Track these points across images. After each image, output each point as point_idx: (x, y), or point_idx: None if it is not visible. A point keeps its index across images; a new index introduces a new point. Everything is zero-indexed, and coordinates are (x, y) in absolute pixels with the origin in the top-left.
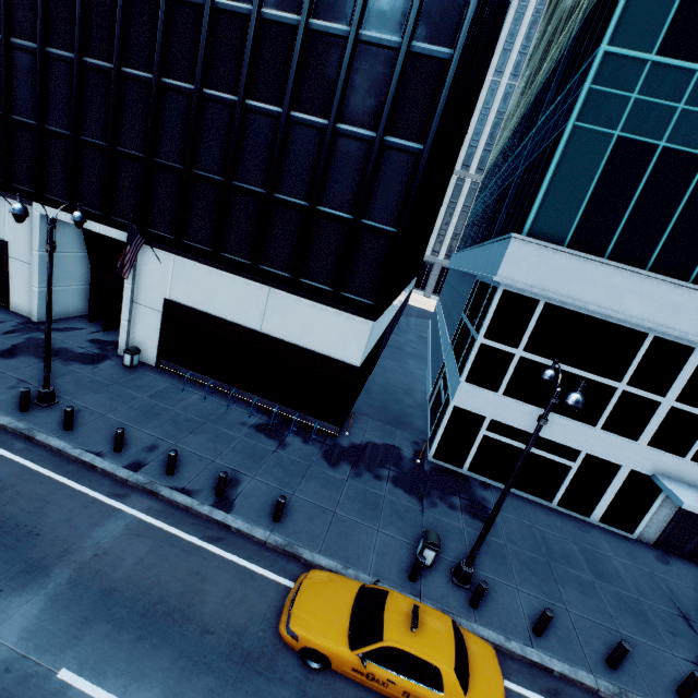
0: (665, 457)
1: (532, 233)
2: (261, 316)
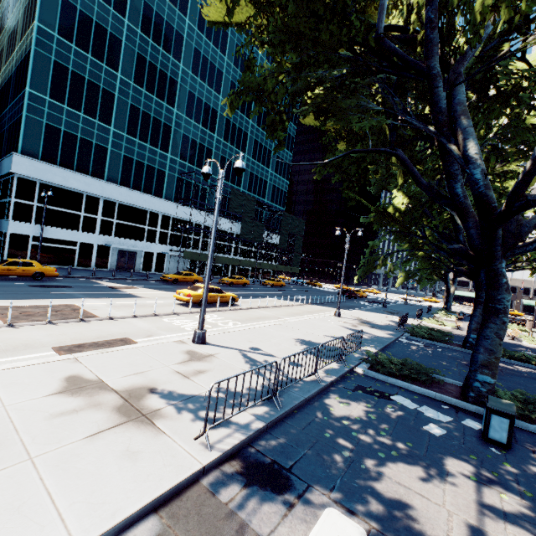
0: (107, 237)
1: (23, 154)
2: None
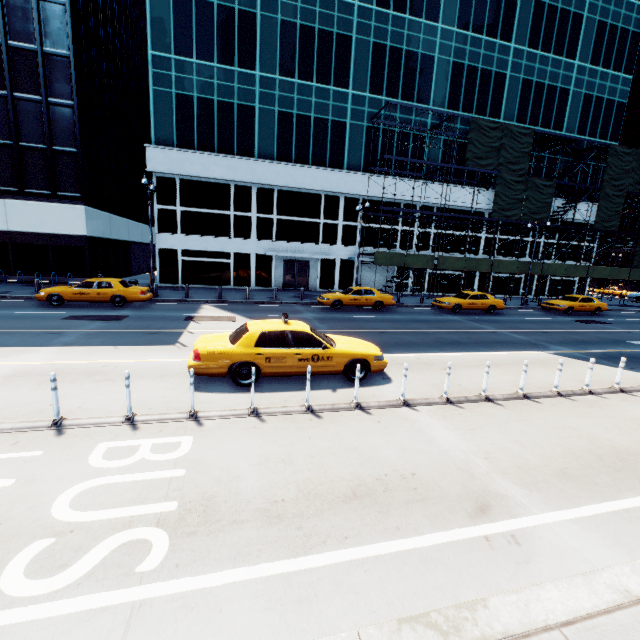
0: (266, 243)
1: (157, 144)
2: (5, 220)
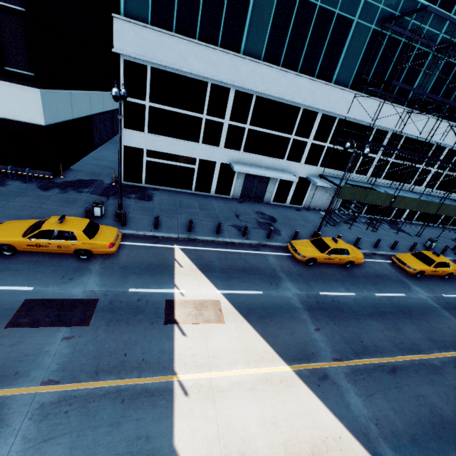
0: (233, 153)
1: (127, 15)
2: None
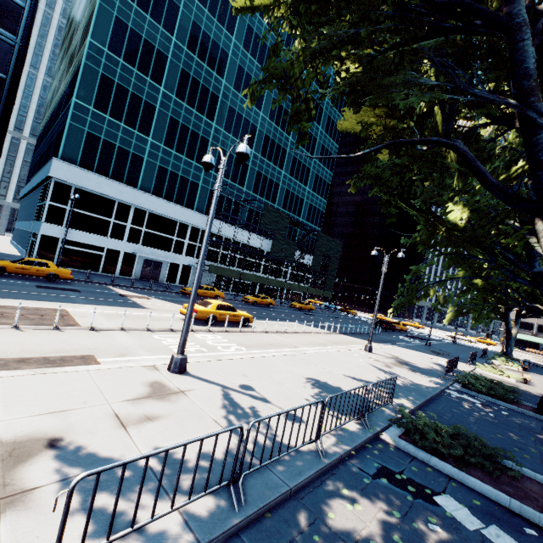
0: (134, 245)
1: (63, 159)
2: None
